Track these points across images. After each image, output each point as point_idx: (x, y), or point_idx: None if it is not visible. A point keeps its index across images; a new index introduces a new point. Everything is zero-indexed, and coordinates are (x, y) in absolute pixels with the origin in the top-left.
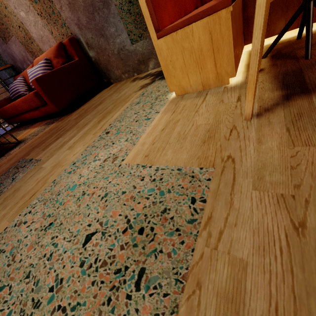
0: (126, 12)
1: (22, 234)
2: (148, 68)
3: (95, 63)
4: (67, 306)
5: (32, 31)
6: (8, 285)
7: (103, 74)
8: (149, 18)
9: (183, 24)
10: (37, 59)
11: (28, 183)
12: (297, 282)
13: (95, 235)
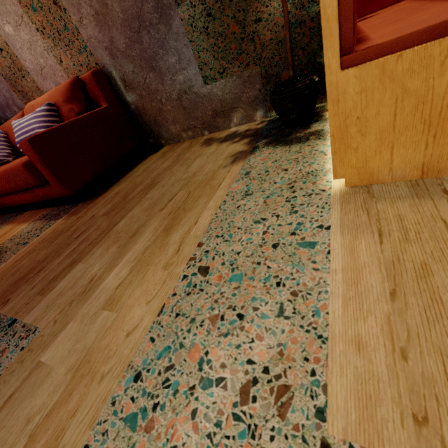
0: (200, 31)
1: None
2: (230, 123)
3: (135, 113)
4: None
5: (25, 57)
6: None
7: (149, 130)
8: (336, 19)
9: (428, 37)
10: (32, 104)
11: (0, 434)
12: None
13: None
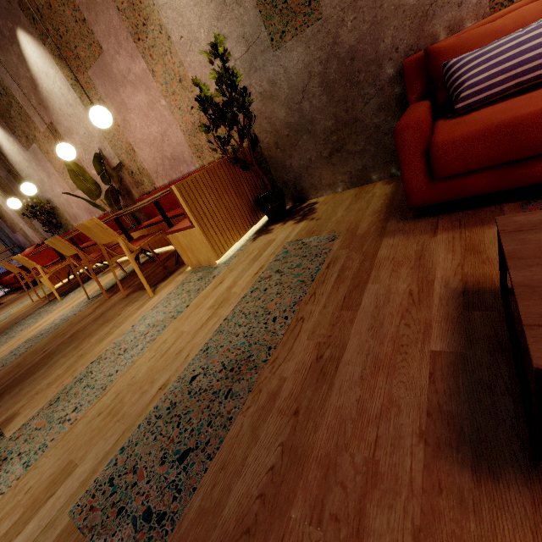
0: None
1: None
2: None
3: None
4: None
5: (28, 232)
6: None
7: None
8: None
9: None
10: (26, 252)
11: None
12: None
13: None
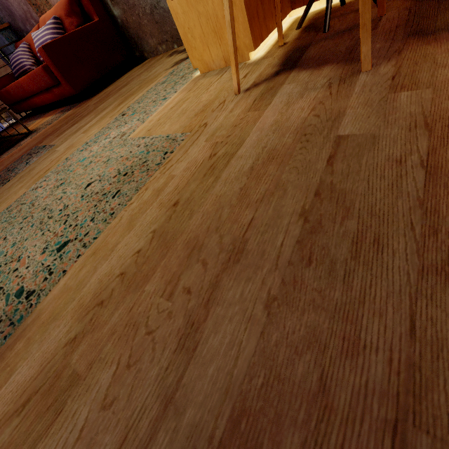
0: None
1: (39, 193)
2: None
3: (122, 27)
4: (70, 213)
5: None
6: (30, 216)
7: (134, 44)
8: None
9: None
10: (44, 18)
11: (42, 164)
12: (193, 178)
13: (94, 182)
